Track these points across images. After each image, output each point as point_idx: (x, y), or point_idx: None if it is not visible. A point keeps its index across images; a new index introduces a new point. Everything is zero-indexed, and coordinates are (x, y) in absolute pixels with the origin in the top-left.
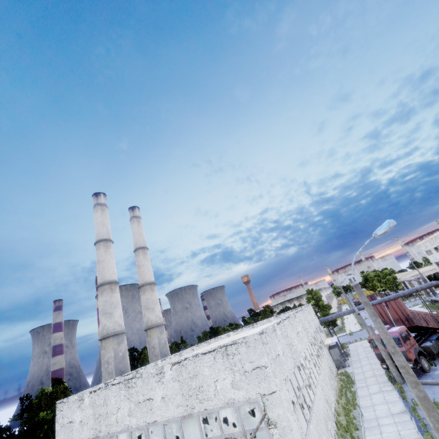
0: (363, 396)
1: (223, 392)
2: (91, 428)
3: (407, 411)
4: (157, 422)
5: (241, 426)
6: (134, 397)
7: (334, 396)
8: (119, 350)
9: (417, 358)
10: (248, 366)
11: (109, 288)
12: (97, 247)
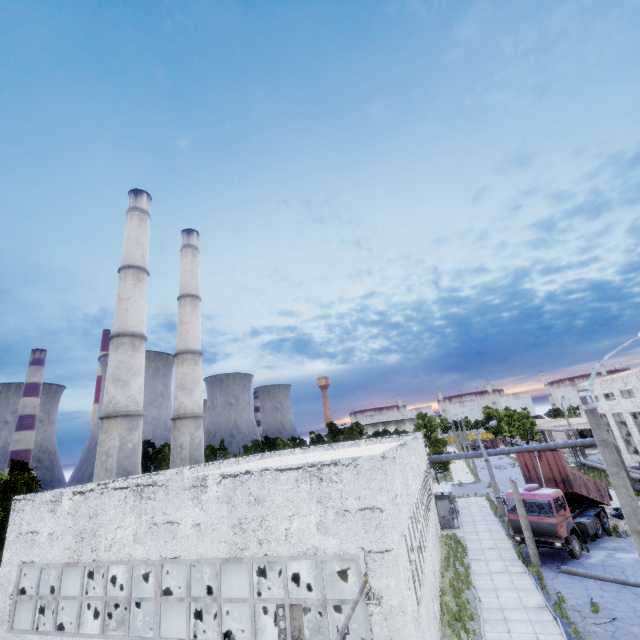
0: (481, 574)
1: (302, 534)
2: (66, 547)
3: (550, 608)
4: (180, 559)
5: (321, 591)
6: (147, 514)
7: (439, 566)
8: (128, 440)
9: (569, 536)
10: (352, 503)
11: (130, 343)
12: (121, 275)
